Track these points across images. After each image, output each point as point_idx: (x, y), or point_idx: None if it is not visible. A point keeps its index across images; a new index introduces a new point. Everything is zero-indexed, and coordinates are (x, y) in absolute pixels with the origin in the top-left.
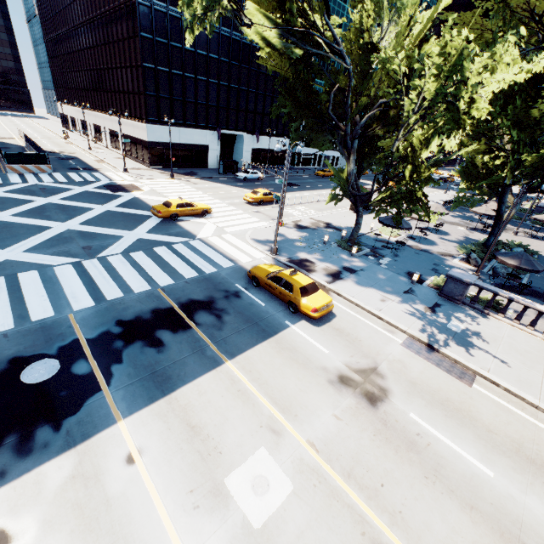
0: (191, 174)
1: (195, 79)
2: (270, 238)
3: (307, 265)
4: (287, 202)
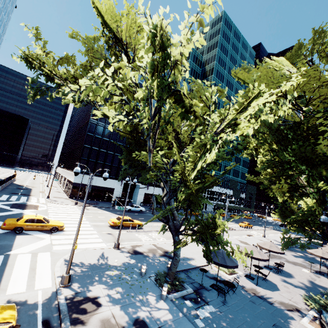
0: (93, 204)
1: (114, 154)
2: (88, 261)
3: (85, 309)
4: (143, 228)
